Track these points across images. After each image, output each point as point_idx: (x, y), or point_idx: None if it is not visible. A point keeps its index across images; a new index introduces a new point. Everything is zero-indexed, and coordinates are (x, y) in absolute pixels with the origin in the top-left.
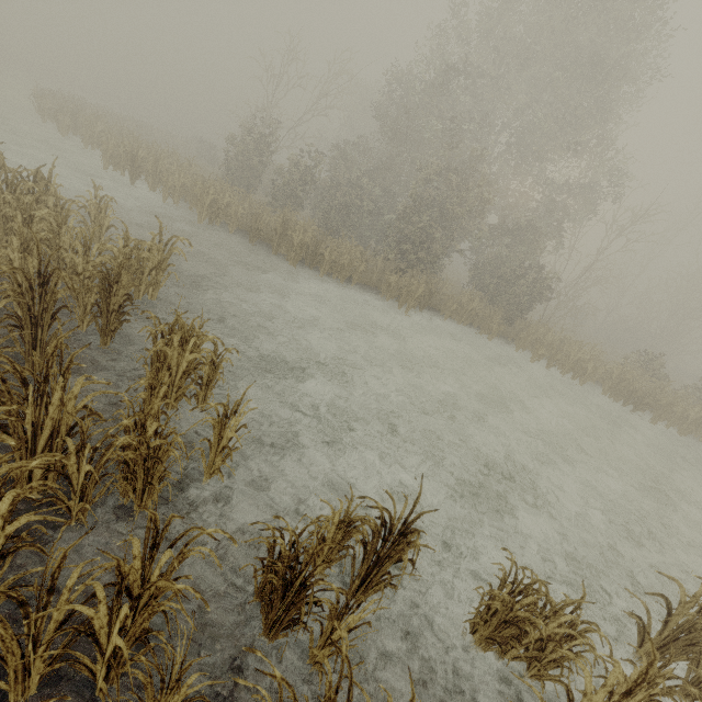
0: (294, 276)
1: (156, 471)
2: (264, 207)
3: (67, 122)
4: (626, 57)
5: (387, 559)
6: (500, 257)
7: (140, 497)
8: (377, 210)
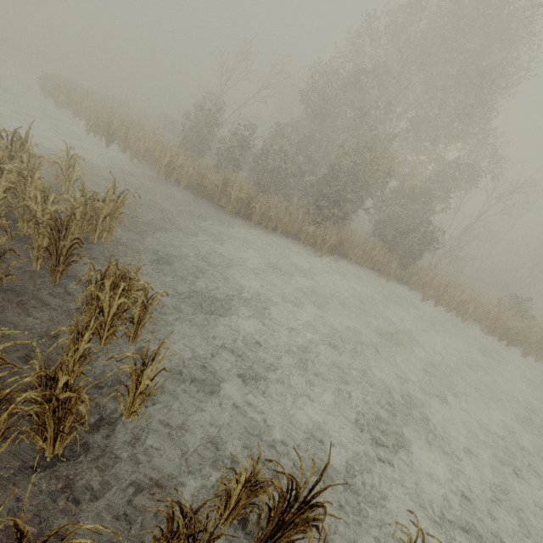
0: (230, 224)
1: (67, 420)
2: (210, 169)
3: (62, 98)
4: (505, 59)
5: (292, 524)
6: (398, 214)
7: (52, 443)
8: (300, 173)
